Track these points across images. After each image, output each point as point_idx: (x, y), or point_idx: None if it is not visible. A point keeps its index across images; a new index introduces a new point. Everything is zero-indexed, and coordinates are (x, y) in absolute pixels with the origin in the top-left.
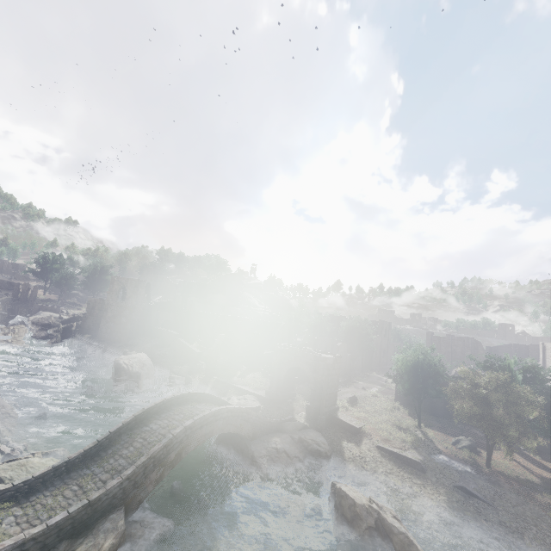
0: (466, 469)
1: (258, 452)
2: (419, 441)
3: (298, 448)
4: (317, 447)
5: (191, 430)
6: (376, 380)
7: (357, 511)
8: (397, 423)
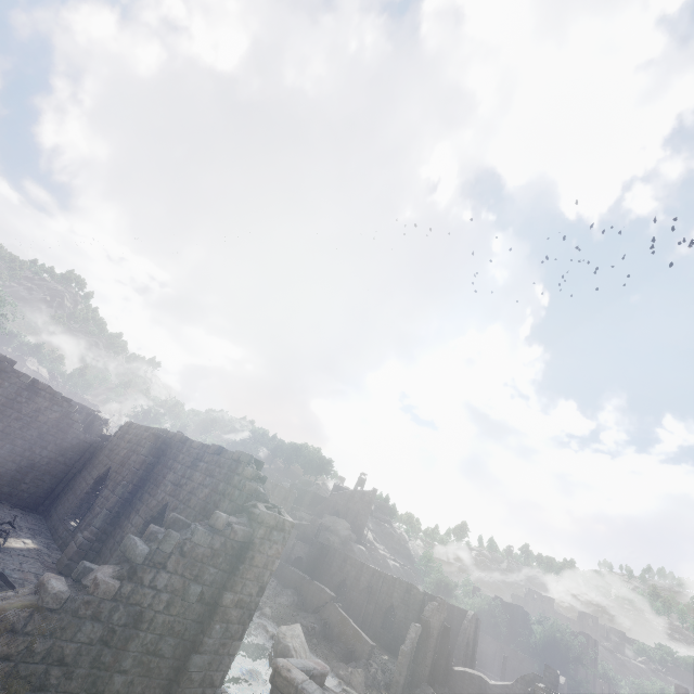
0: None
1: None
2: None
3: None
4: None
5: None
6: None
7: None
8: None
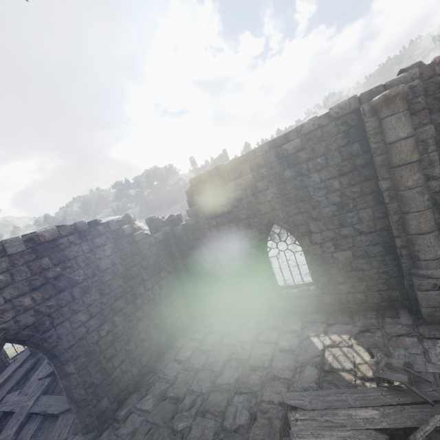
0: None
1: None
2: None
3: None
4: None
5: None
6: None
7: None
8: None
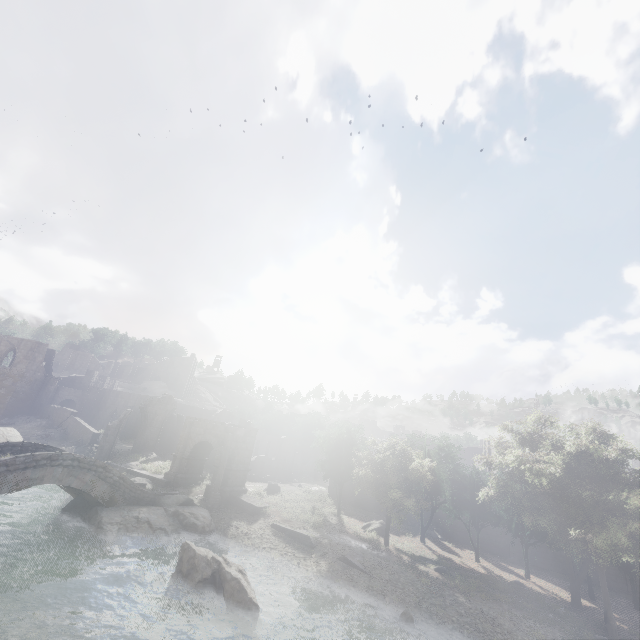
0: (360, 546)
1: (110, 518)
2: (326, 523)
3: (169, 522)
4: (194, 520)
5: (7, 468)
6: (324, 484)
7: (195, 563)
8: (311, 509)
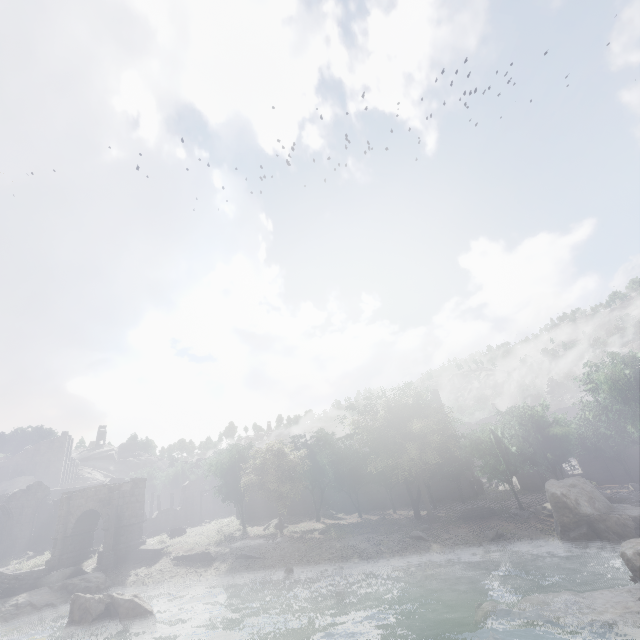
0: (258, 542)
1: None
2: (229, 538)
3: (56, 596)
4: (86, 584)
5: None
6: None
7: (87, 606)
8: (216, 533)
